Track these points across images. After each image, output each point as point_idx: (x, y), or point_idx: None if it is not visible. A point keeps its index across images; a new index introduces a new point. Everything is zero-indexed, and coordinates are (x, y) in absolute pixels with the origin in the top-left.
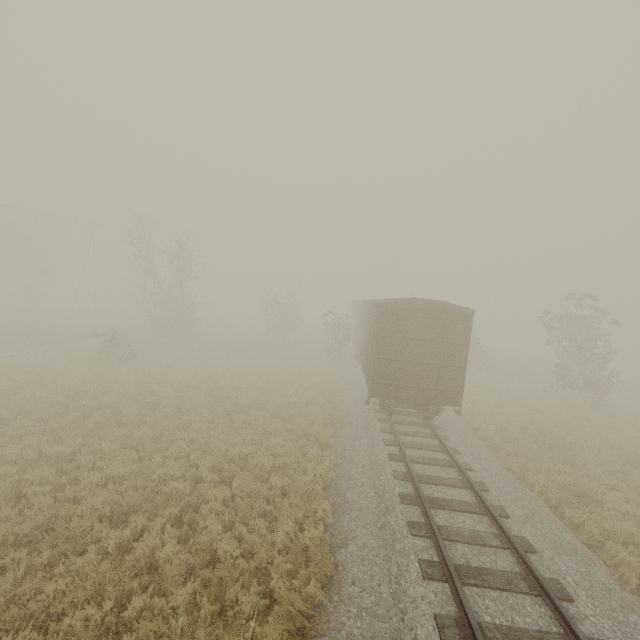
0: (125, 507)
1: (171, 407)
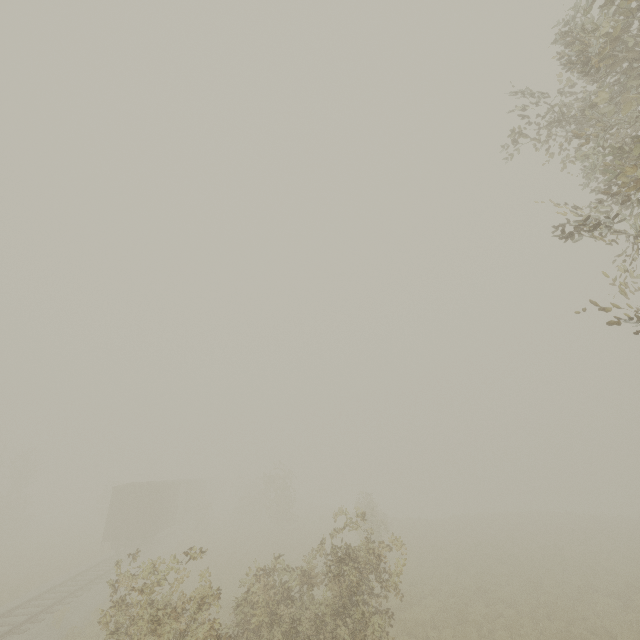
0: None
1: None
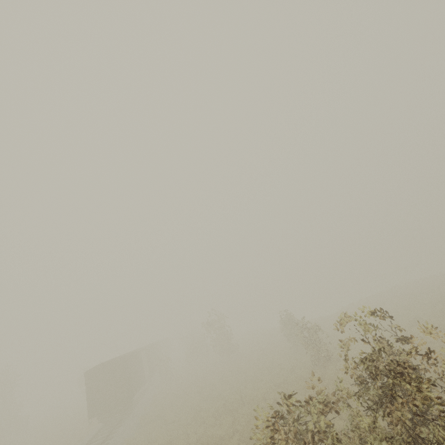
0: None
1: None
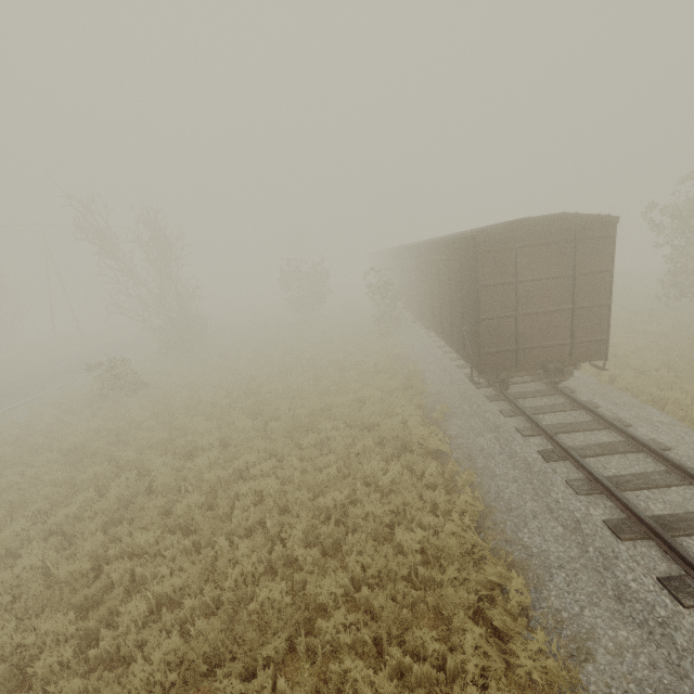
0: (201, 665)
1: (212, 446)
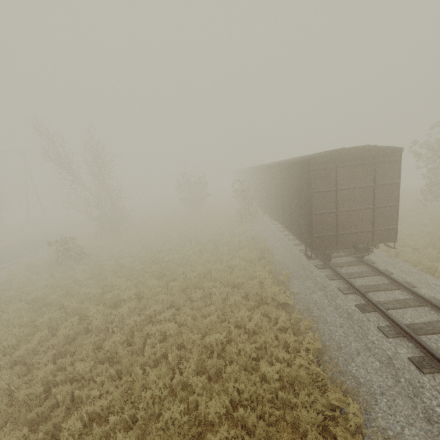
0: None
1: (131, 298)
